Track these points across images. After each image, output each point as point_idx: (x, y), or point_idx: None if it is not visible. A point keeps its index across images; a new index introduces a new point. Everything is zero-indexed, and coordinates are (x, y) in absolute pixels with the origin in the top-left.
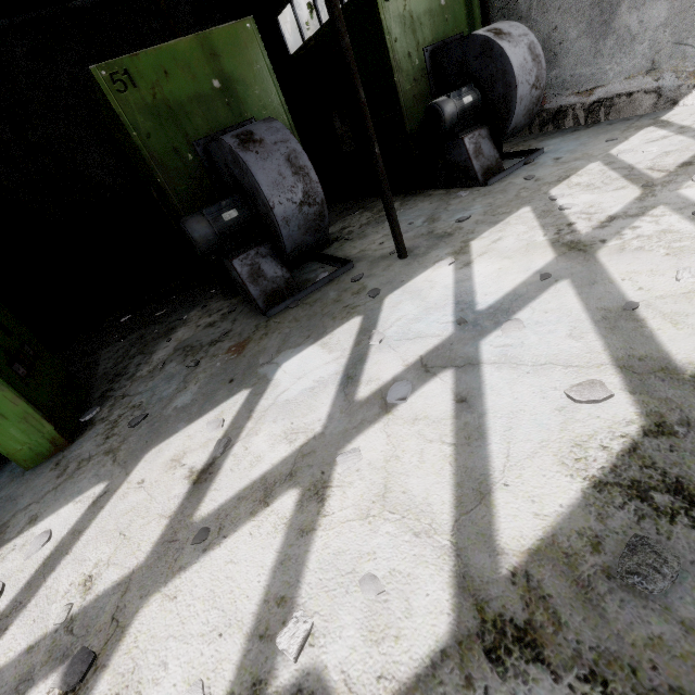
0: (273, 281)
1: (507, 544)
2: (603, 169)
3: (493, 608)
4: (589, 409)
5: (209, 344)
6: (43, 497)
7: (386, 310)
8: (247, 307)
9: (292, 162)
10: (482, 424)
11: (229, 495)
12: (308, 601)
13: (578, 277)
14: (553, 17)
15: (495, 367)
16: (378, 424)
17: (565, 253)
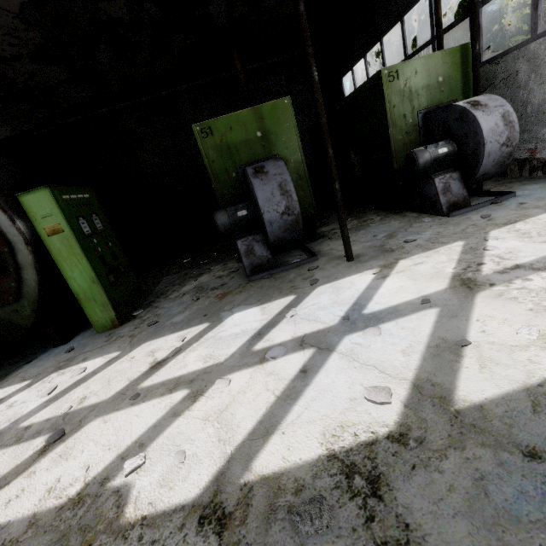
0: (259, 258)
1: (256, 467)
2: None
3: (221, 497)
4: (368, 406)
5: (211, 289)
6: (95, 350)
7: (311, 295)
8: (244, 271)
9: (282, 187)
10: (302, 390)
11: (160, 380)
12: (151, 450)
13: (447, 308)
14: None
15: (339, 356)
16: (251, 368)
17: (455, 287)
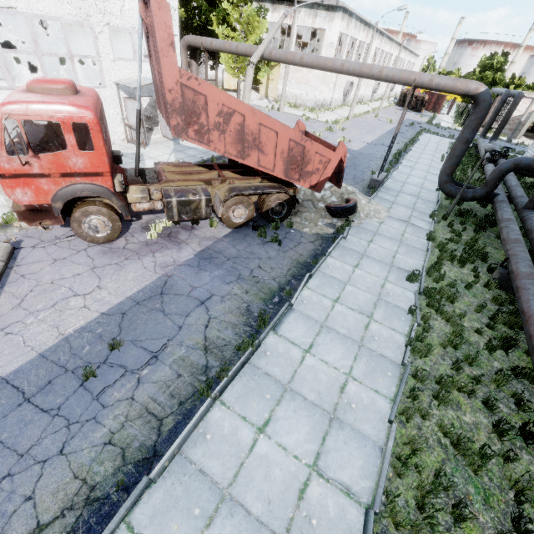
0: None
1: None
2: None
3: None
4: None
5: None
6: None
7: None
8: None
9: None
10: None
11: None
12: None
13: None
14: None
15: None
16: None
17: None
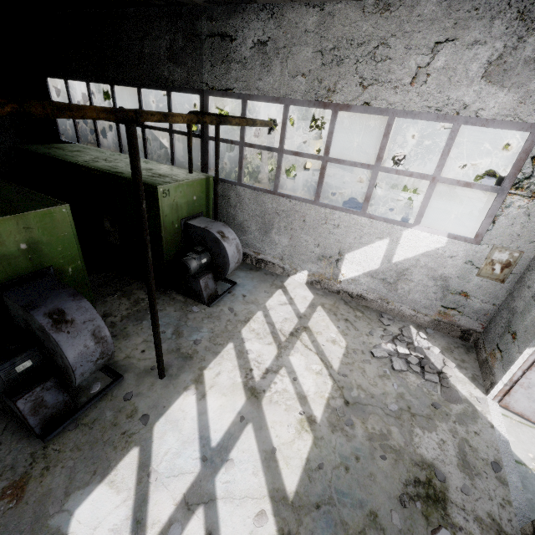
0: (53, 407)
1: None
2: (263, 321)
3: None
4: (261, 531)
5: None
6: None
7: (156, 441)
8: (12, 423)
9: (96, 335)
10: None
11: None
12: None
13: (255, 422)
14: (246, 216)
15: (224, 502)
16: None
17: (250, 398)
